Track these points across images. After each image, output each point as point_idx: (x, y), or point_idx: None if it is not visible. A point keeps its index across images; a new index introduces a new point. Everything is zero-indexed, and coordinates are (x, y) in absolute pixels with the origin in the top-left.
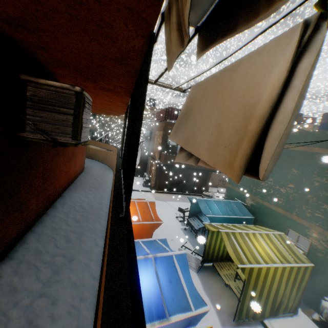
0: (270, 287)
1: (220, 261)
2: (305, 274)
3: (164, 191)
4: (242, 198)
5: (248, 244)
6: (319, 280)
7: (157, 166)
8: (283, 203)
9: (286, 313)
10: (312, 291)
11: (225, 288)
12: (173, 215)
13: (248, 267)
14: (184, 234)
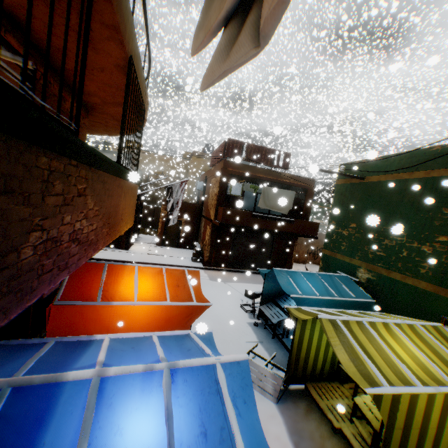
0: (437, 440)
1: (319, 381)
2: None
3: (224, 269)
4: (349, 270)
5: (379, 344)
6: None
7: (213, 229)
8: (430, 271)
9: None
10: None
11: (332, 436)
12: (236, 302)
13: (388, 393)
14: (253, 332)
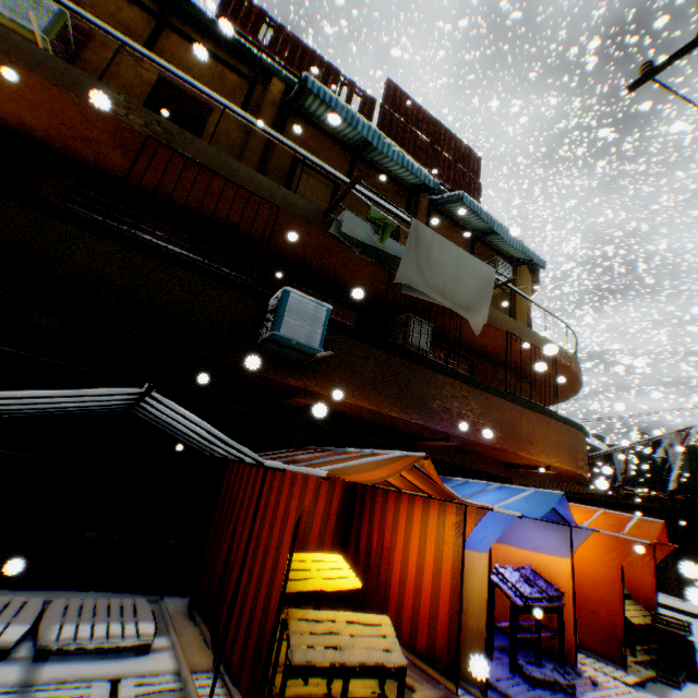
0: None
1: None
2: None
3: None
4: None
5: None
6: None
7: None
8: None
9: None
10: None
11: None
12: None
13: None
14: None
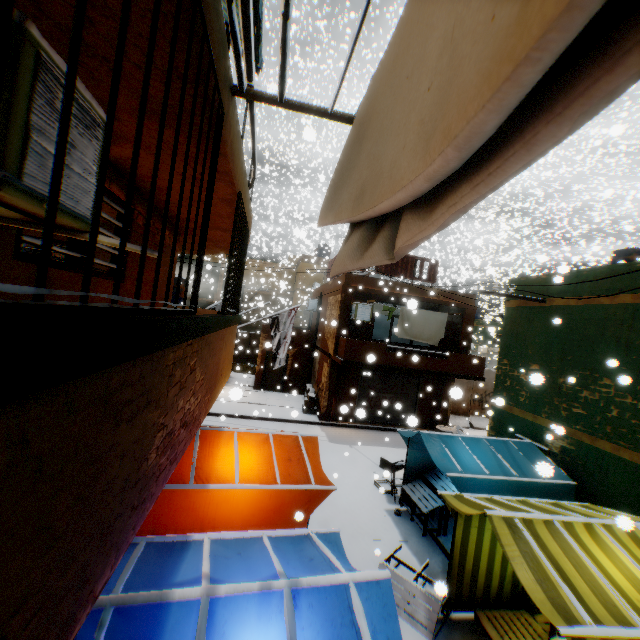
0: None
1: (496, 607)
2: None
3: (349, 424)
4: (533, 434)
5: (578, 556)
6: None
7: (332, 367)
8: None
9: None
10: None
11: None
12: (368, 477)
13: (593, 636)
14: (394, 525)
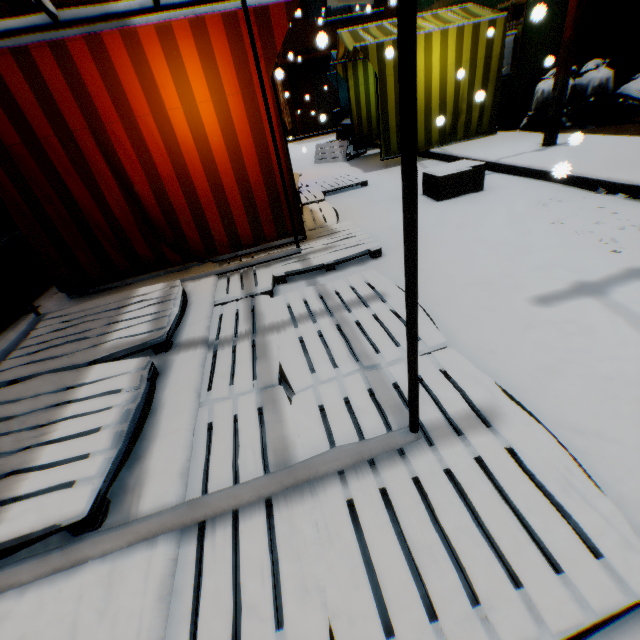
0: (429, 85)
1: None
2: (495, 43)
3: (316, 133)
4: None
5: (388, 31)
6: (538, 64)
7: (283, 79)
8: None
9: (474, 138)
10: (531, 95)
11: None
12: None
13: (372, 45)
14: None
